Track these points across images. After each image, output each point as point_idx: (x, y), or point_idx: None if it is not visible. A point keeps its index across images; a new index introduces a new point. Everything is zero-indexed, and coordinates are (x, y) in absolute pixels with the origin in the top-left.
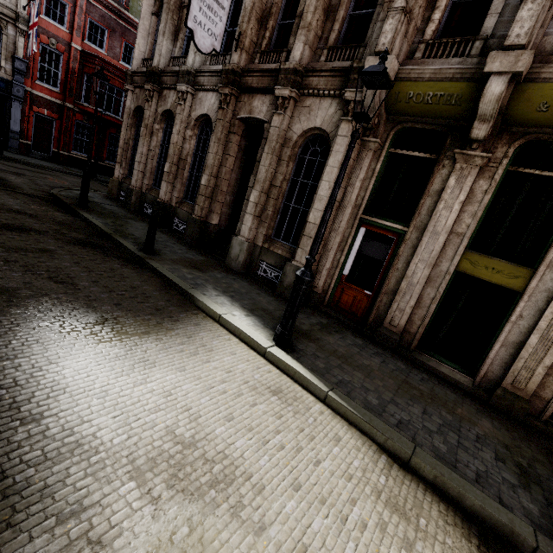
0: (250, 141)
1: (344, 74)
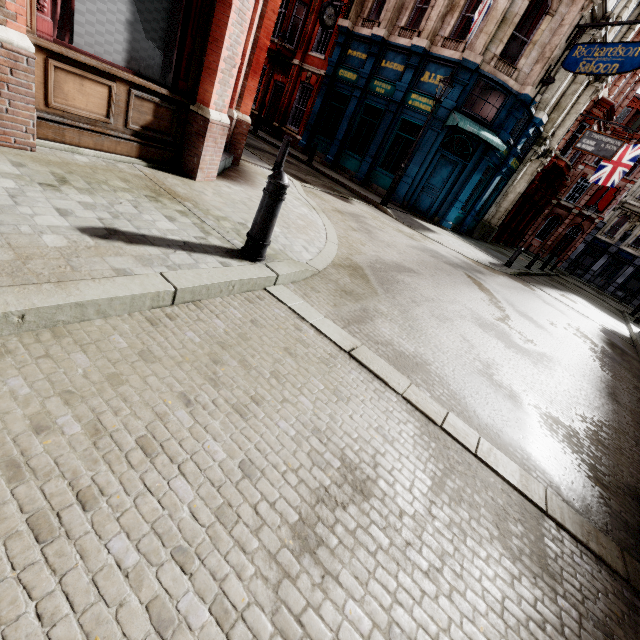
0: None
1: None
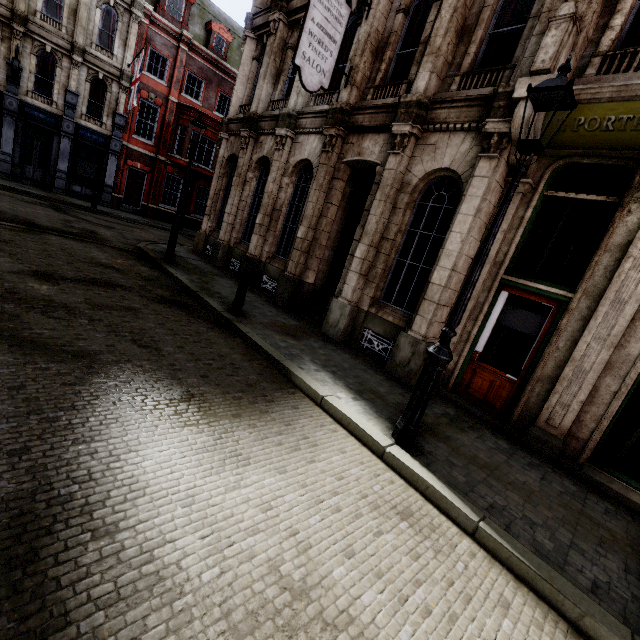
0: (355, 187)
1: (483, 103)
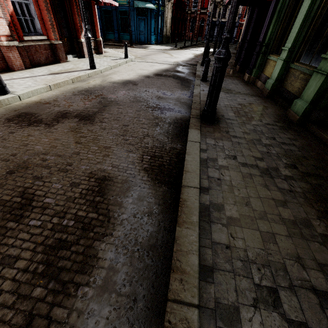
0: None
1: None
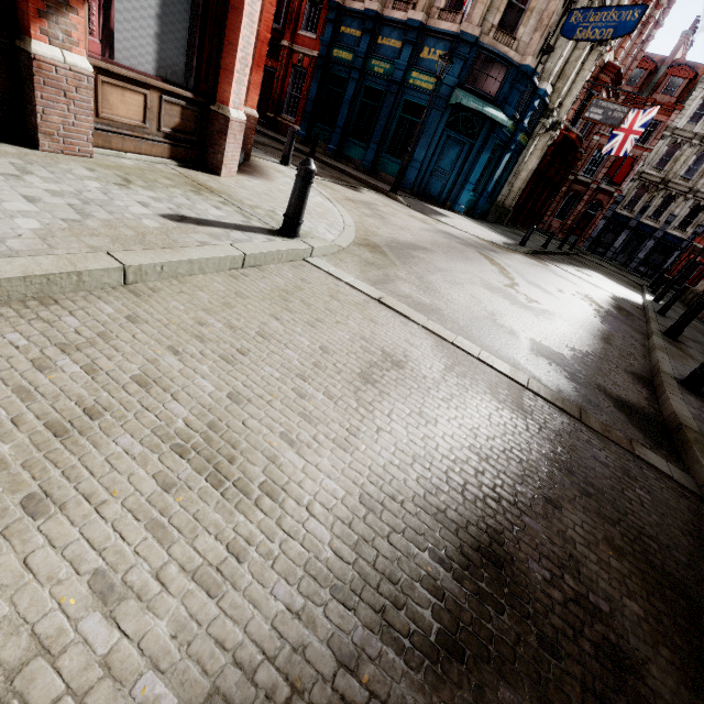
0: None
1: None
